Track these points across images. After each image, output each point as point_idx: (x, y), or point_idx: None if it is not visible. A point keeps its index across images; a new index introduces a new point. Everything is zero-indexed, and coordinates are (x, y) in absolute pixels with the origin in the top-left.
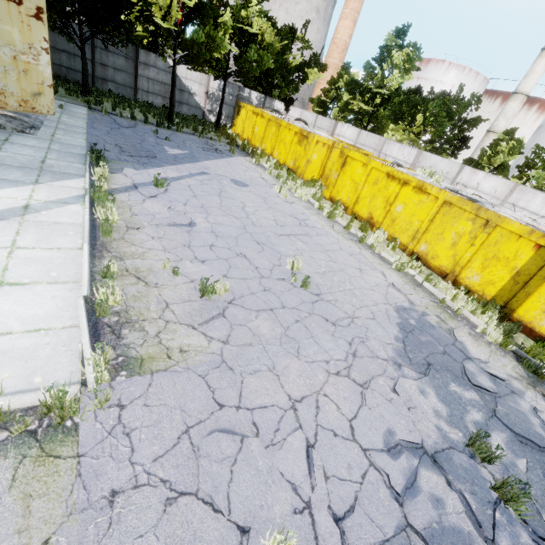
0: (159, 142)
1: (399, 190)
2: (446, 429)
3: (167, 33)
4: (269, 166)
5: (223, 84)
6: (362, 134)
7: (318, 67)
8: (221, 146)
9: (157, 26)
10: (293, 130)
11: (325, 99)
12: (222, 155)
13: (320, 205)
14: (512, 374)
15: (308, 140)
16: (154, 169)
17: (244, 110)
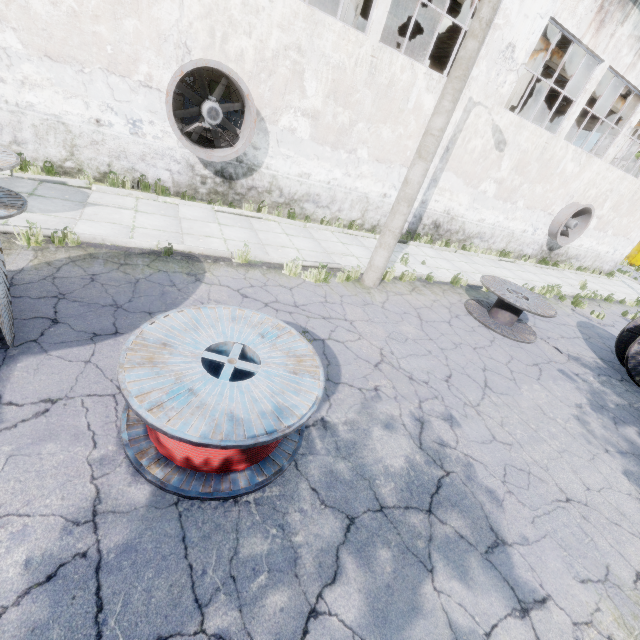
0: None
1: None
2: None
3: None
4: None
5: None
6: None
7: None
8: None
9: None
10: None
11: None
12: None
13: (637, 269)
14: None
15: None
16: None
17: None
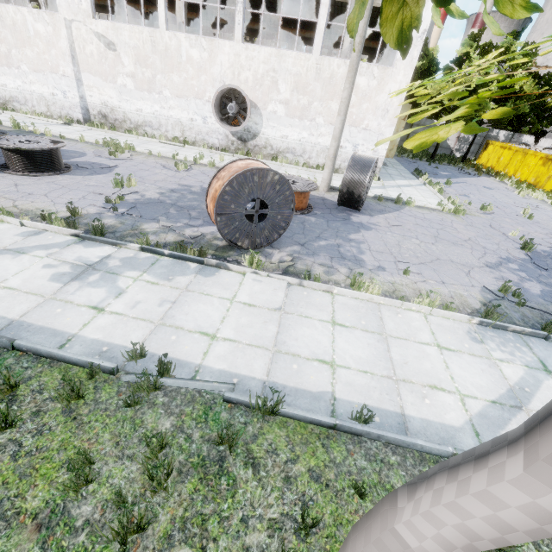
0: (433, 169)
1: None
2: None
3: (448, 108)
4: (511, 181)
5: None
6: None
7: None
8: (470, 171)
9: (442, 105)
10: (538, 156)
11: None
12: (472, 176)
13: None
14: None
15: None
16: (440, 179)
17: (492, 146)
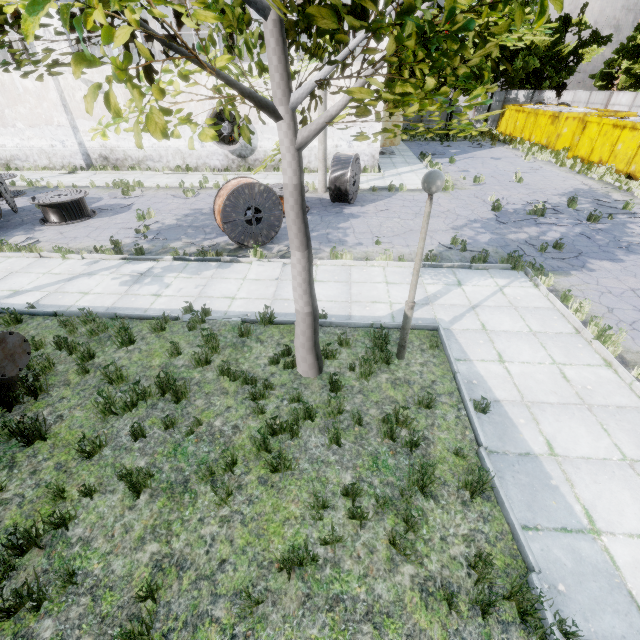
0: (444, 148)
1: (620, 134)
2: (562, 202)
3: None
4: (522, 146)
5: (490, 96)
6: (638, 96)
7: (601, 41)
8: (485, 143)
9: (445, 78)
10: (547, 115)
11: (609, 70)
12: (485, 148)
13: (556, 161)
14: (635, 202)
15: (559, 119)
16: (446, 159)
17: (508, 111)
